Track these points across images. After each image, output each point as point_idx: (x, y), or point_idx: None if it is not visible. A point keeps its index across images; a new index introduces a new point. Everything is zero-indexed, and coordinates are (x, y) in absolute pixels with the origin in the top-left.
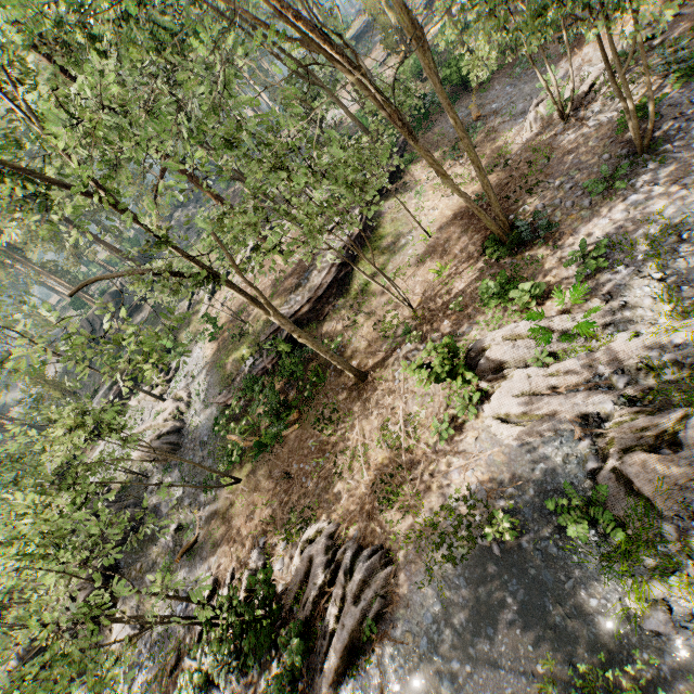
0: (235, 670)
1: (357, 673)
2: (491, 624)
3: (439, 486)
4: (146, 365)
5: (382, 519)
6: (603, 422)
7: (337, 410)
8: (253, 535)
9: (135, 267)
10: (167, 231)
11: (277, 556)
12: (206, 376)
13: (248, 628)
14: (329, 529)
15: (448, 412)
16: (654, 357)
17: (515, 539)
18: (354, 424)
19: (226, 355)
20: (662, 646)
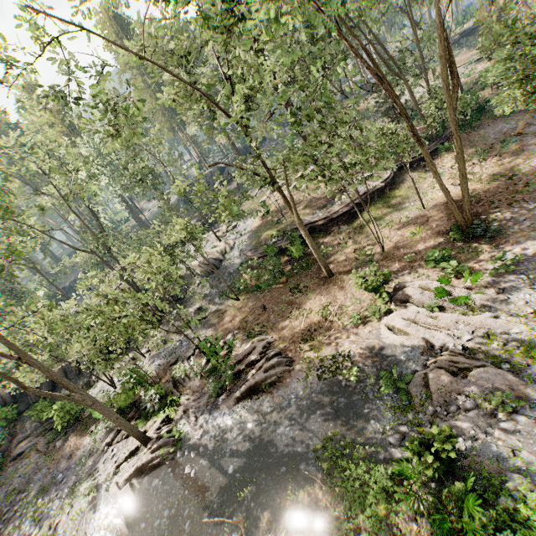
0: (199, 375)
1: (250, 401)
2: (320, 409)
3: (336, 345)
4: (224, 214)
5: (298, 347)
6: (441, 352)
7: (307, 287)
8: (233, 327)
9: (239, 164)
10: (266, 139)
11: (239, 341)
12: (247, 238)
13: (213, 359)
14: (270, 340)
15: (364, 313)
16: (496, 333)
17: (356, 382)
18: (311, 297)
19: (263, 230)
20: (388, 449)
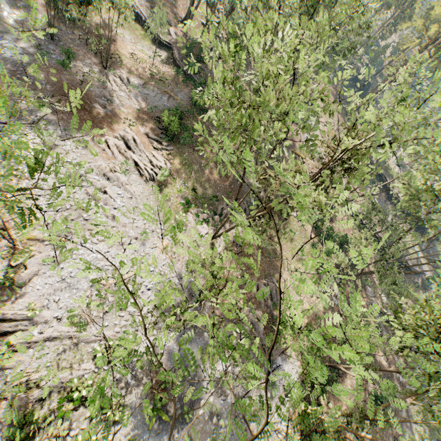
0: None
1: None
2: None
3: None
4: None
5: None
6: None
7: None
8: None
9: None
10: None
11: None
12: None
13: None
14: None
15: None
16: None
17: None
18: None
19: None
20: None
